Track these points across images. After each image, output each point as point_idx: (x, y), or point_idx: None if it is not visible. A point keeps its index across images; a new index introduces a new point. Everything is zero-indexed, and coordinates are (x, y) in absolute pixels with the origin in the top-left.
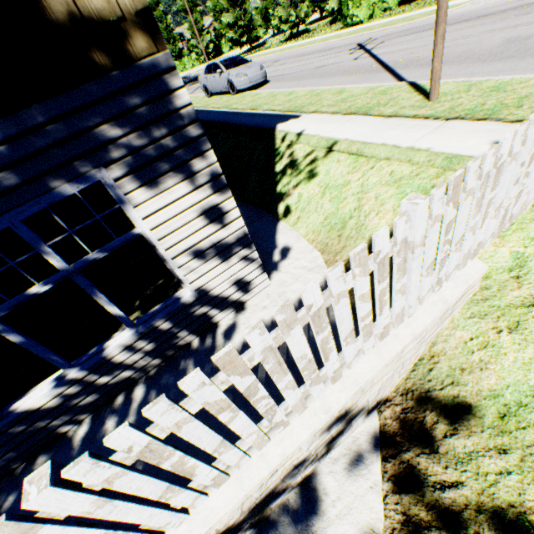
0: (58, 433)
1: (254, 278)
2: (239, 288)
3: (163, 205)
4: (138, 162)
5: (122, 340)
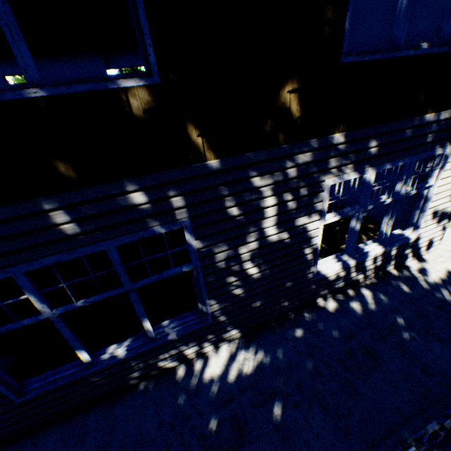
0: (315, 301)
1: (435, 241)
2: (427, 244)
3: (448, 175)
4: None
5: (377, 251)
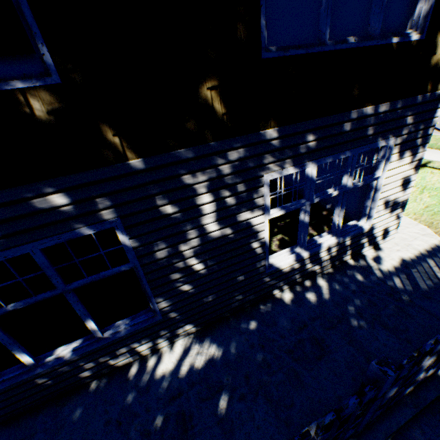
0: (272, 293)
1: (391, 230)
2: (383, 233)
3: (396, 166)
4: (405, 139)
5: (331, 242)
